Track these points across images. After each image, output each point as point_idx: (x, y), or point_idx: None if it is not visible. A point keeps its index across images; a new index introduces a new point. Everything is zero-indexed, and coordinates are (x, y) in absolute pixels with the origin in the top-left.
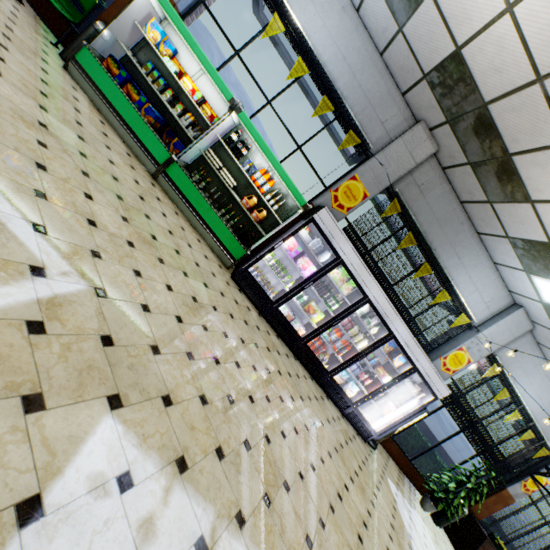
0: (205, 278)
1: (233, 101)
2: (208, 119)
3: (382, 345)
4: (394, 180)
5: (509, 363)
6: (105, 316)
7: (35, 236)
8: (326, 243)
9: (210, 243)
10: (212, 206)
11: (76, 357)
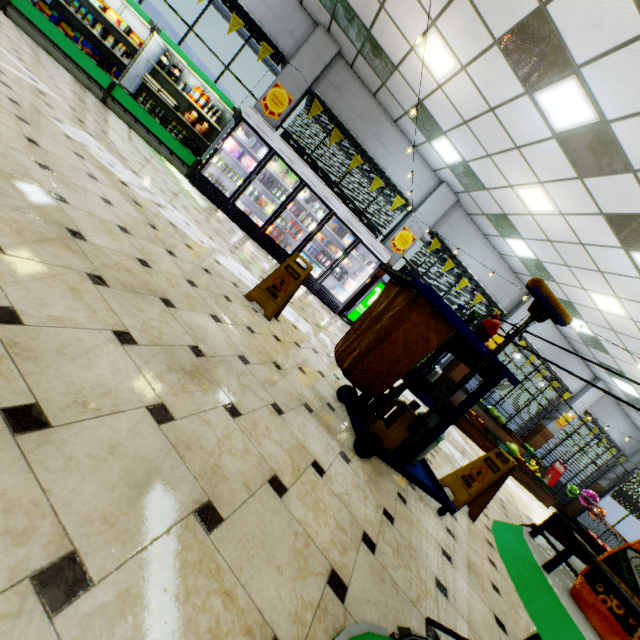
0: (159, 163)
1: (152, 23)
2: (138, 47)
3: (327, 222)
4: (310, 83)
5: (450, 239)
6: (78, 116)
7: (27, 71)
8: (266, 147)
9: (165, 156)
10: (159, 122)
11: (66, 113)
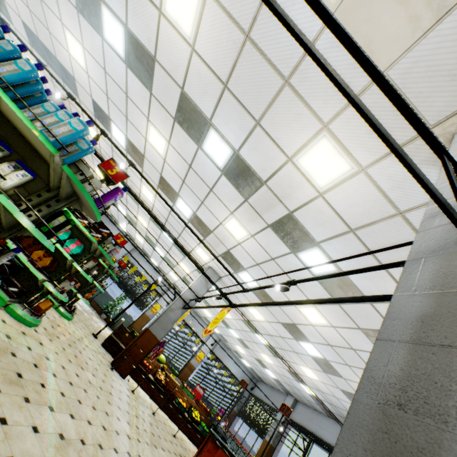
0: None
1: None
2: None
3: None
4: None
5: (134, 261)
6: None
7: None
8: None
9: None
10: None
11: None
